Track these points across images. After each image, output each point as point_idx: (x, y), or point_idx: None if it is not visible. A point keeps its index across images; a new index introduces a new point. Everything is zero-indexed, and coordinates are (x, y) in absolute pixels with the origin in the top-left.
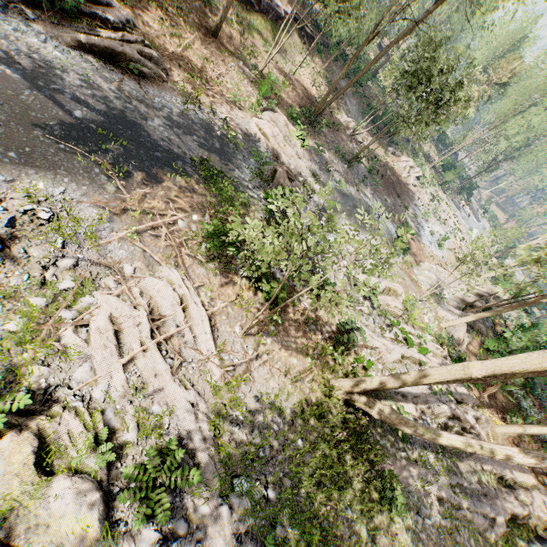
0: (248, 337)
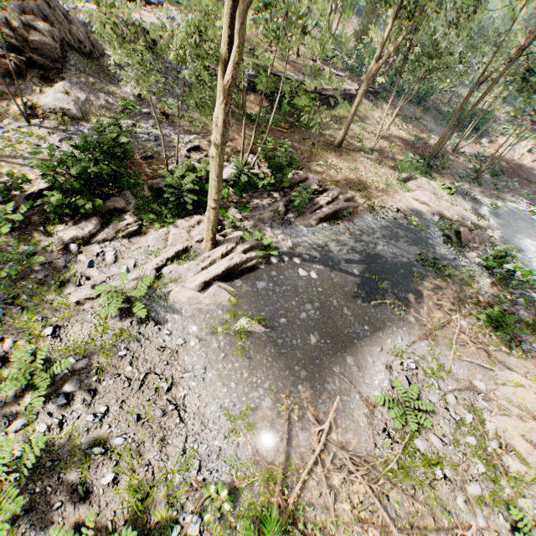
0: None
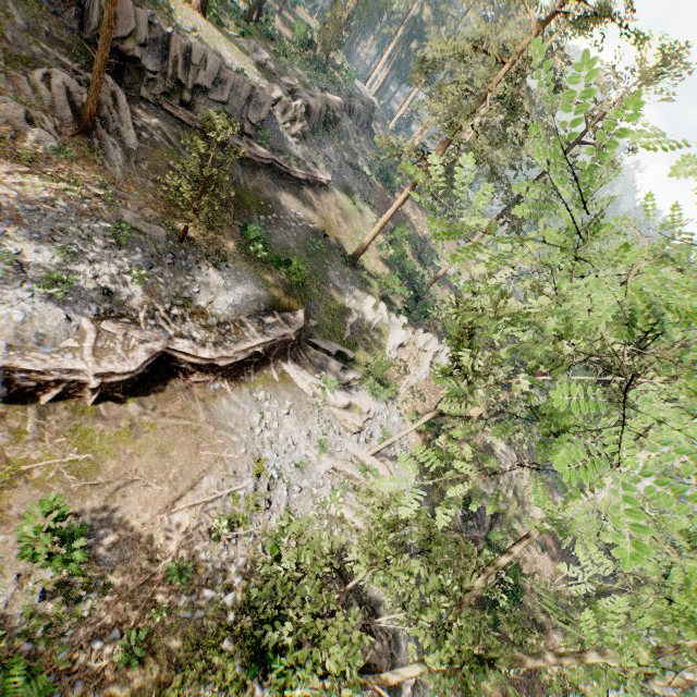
0: None
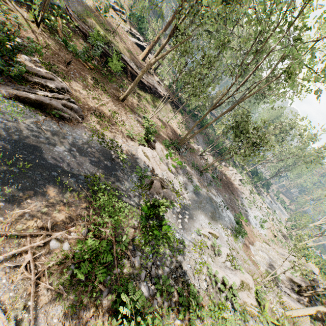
0: None
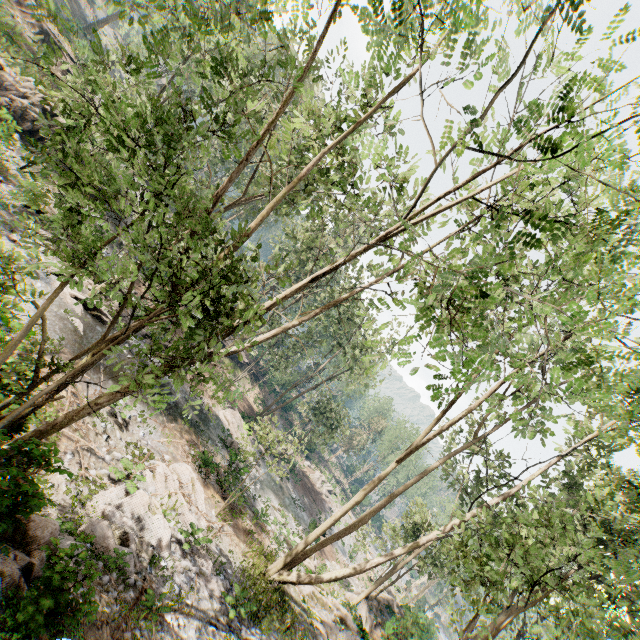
0: (218, 519)
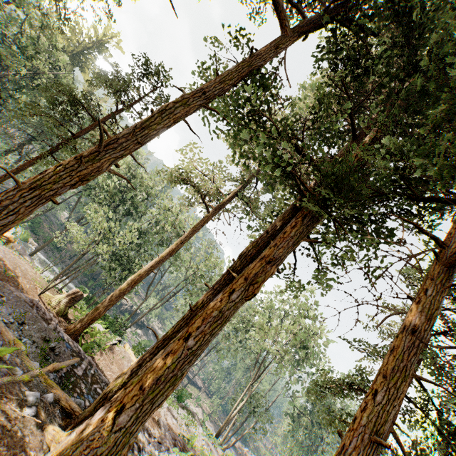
0: None
